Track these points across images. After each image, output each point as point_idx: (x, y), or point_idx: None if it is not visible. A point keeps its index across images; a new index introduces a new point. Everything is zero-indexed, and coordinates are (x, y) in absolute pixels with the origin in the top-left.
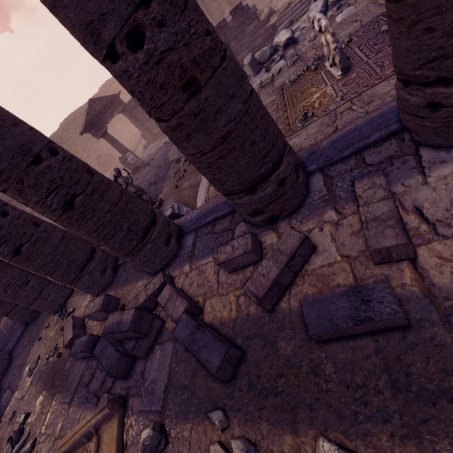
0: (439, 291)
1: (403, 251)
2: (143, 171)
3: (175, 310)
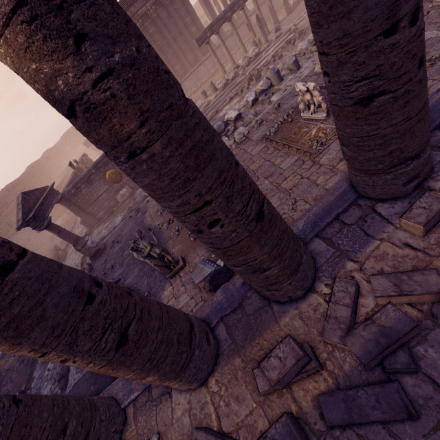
0: None
1: None
2: (112, 250)
3: (426, 284)
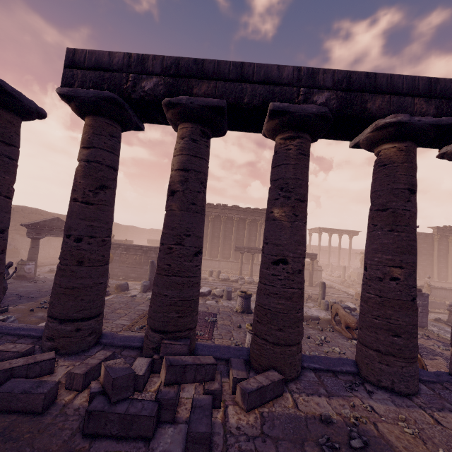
0: (71, 405)
1: (79, 381)
2: (24, 282)
3: None
